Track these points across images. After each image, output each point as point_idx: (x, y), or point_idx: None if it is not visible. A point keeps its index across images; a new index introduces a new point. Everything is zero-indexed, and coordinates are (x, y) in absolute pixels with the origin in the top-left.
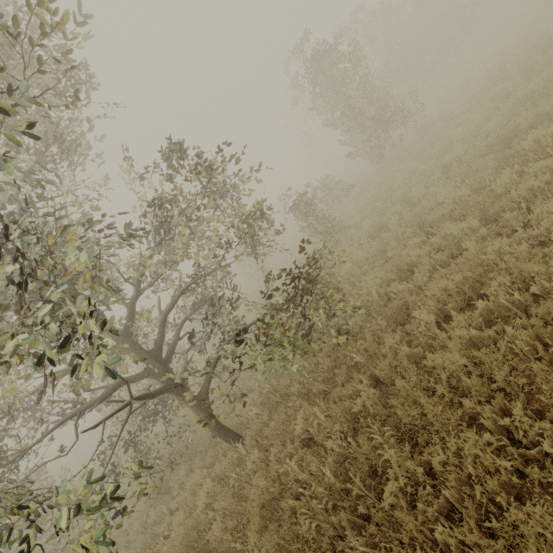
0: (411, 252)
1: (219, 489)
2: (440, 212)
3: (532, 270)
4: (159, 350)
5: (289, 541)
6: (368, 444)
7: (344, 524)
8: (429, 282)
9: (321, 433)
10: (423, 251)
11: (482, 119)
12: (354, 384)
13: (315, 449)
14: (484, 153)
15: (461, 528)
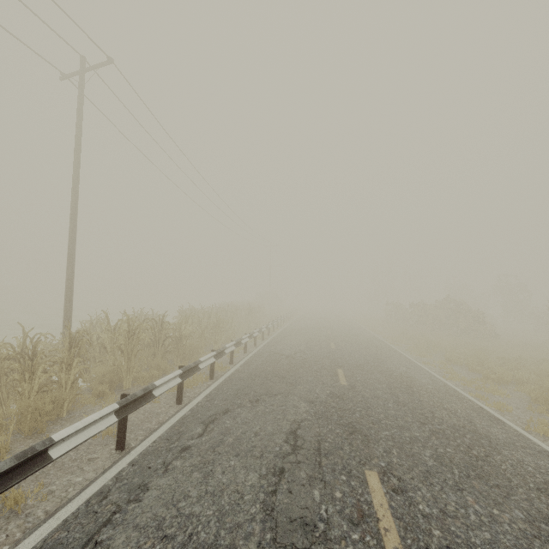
0: None
1: None
2: None
3: None
4: None
5: None
6: None
7: None
8: None
9: None
10: None
11: None
12: None
13: None
14: None
15: None
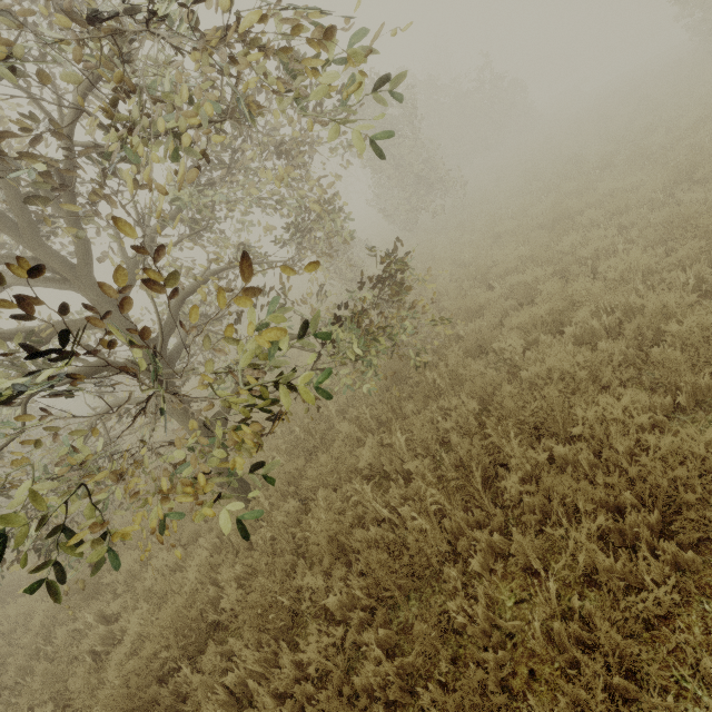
0: (483, 294)
1: (220, 561)
2: (505, 266)
3: (614, 301)
4: (165, 341)
5: (395, 552)
6: (478, 446)
7: (462, 523)
8: (505, 320)
9: (395, 462)
10: (494, 295)
11: (530, 203)
12: (444, 401)
13: (383, 484)
14: (535, 229)
15: (613, 476)
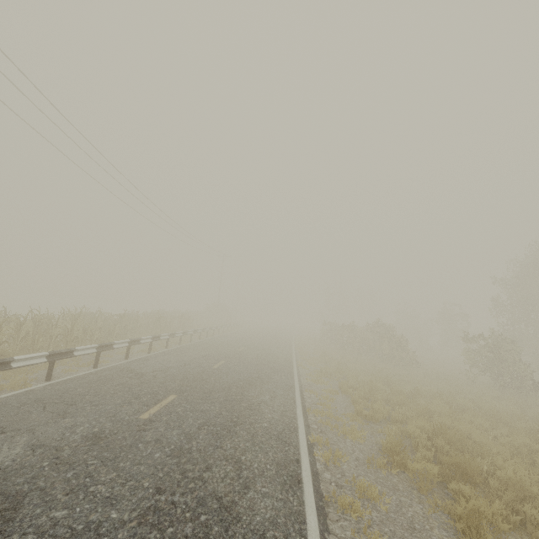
0: None
1: None
2: None
3: None
4: None
5: None
6: None
7: None
8: None
9: None
10: None
11: None
12: None
13: None
14: None
15: None
